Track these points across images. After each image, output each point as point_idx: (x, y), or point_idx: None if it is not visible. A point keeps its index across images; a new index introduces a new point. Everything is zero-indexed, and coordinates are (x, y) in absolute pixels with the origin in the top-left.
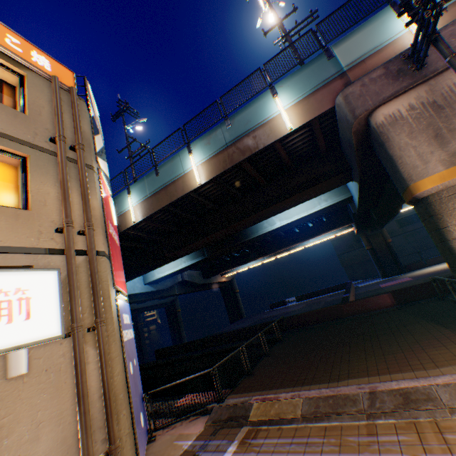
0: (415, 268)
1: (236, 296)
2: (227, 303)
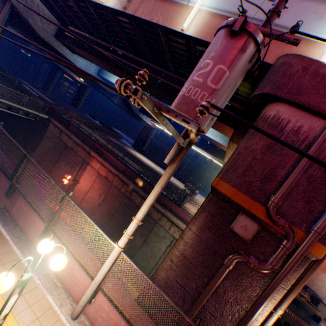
0: (144, 154)
1: (82, 96)
2: (76, 95)
